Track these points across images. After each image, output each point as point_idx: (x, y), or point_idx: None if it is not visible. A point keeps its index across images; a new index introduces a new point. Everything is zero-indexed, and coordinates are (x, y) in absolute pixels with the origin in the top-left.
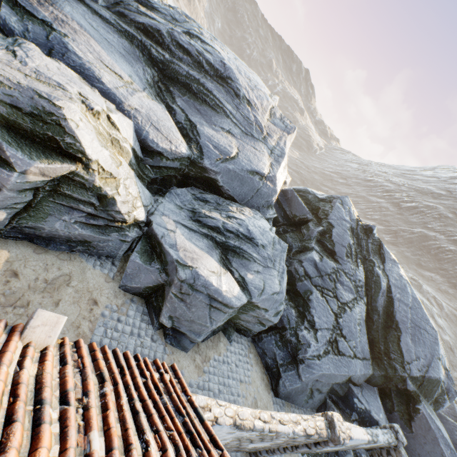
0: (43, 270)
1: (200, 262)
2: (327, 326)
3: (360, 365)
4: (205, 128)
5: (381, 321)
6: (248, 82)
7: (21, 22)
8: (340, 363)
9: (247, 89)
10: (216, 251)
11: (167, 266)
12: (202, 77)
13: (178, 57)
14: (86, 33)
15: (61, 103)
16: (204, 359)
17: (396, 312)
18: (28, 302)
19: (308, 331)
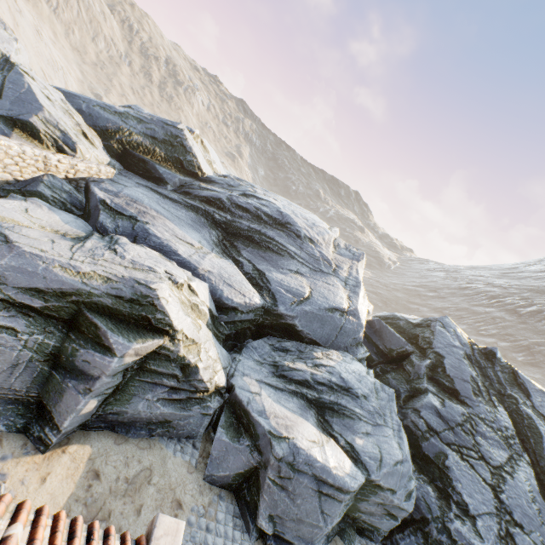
0: (124, 466)
1: (295, 430)
2: (487, 509)
3: None
4: (273, 273)
5: None
6: (306, 222)
7: (114, 221)
8: None
9: (306, 229)
10: (310, 412)
11: (258, 441)
12: (262, 227)
13: (238, 216)
14: (162, 216)
15: (156, 286)
16: None
17: None
18: (109, 512)
19: (462, 521)
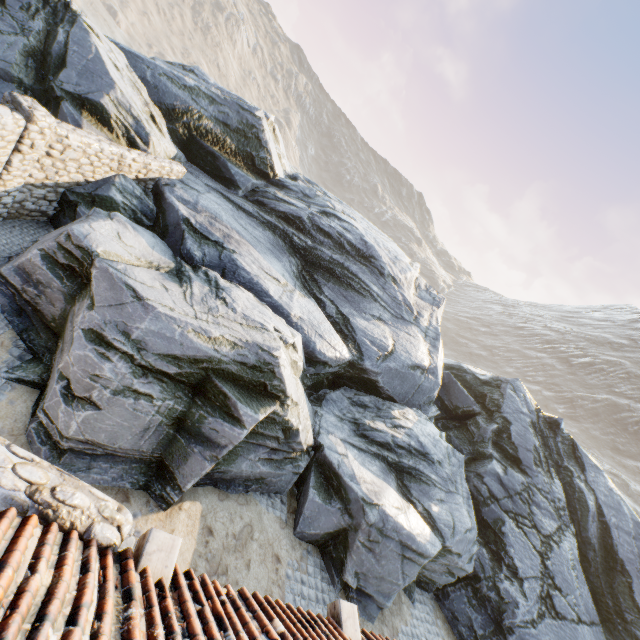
0: (230, 522)
1: (383, 496)
2: (533, 573)
3: (589, 635)
4: (357, 319)
5: (600, 560)
6: (388, 254)
7: (200, 247)
8: (563, 631)
9: (390, 265)
10: (391, 476)
11: (350, 505)
12: (345, 259)
13: (319, 241)
14: (244, 240)
15: (278, 353)
16: (392, 632)
17: (617, 545)
18: (226, 567)
19: (511, 582)
